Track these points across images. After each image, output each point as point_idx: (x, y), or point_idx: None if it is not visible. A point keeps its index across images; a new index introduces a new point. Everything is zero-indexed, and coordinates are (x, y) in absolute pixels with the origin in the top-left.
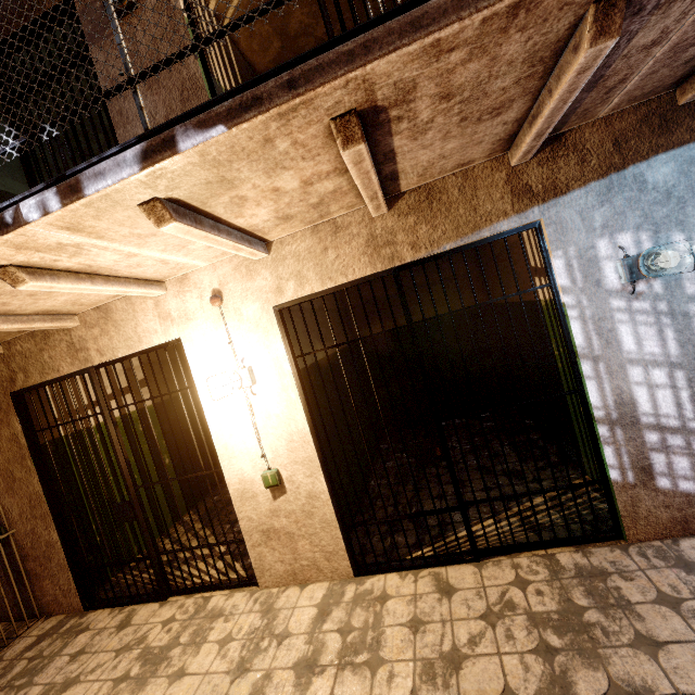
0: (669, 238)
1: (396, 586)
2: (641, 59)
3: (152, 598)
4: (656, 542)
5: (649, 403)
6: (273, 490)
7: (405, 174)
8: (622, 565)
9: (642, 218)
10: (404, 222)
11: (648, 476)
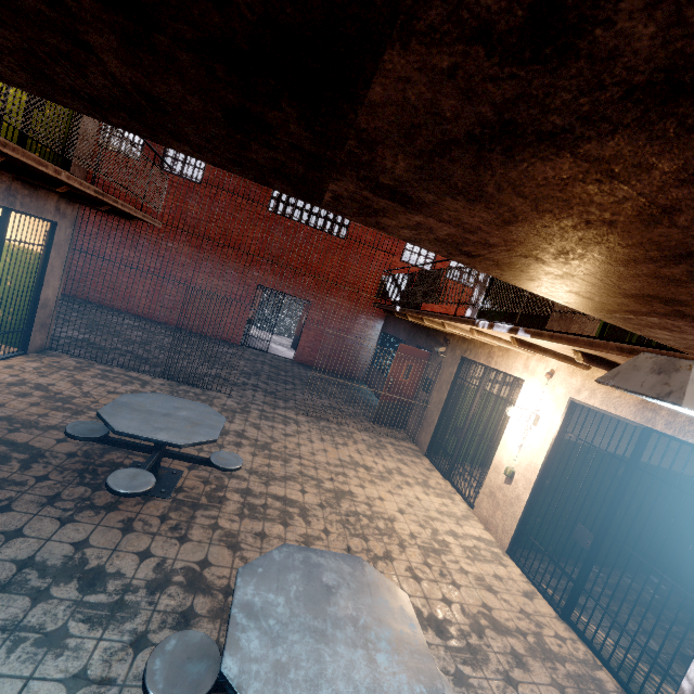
0: None
1: (513, 571)
2: None
3: (442, 473)
4: None
5: None
6: (507, 478)
7: None
8: None
9: None
10: None
11: None
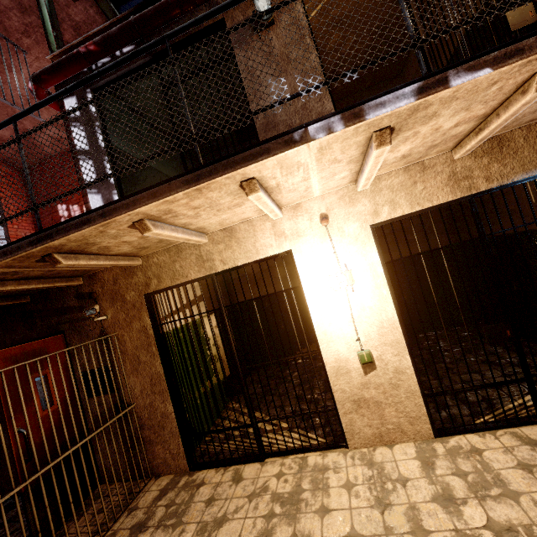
0: None
1: (482, 442)
2: None
3: (252, 459)
4: None
5: None
6: (364, 367)
7: None
8: None
9: None
10: (479, 162)
11: None
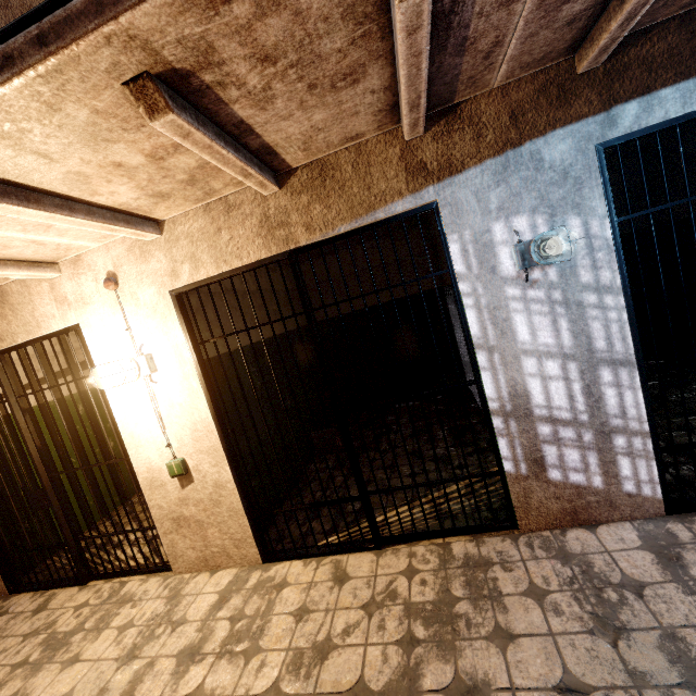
0: (565, 222)
1: (297, 574)
2: (505, 18)
3: (73, 583)
4: (546, 532)
5: (543, 395)
6: (180, 479)
7: (282, 148)
8: (508, 555)
9: (538, 200)
10: (297, 201)
11: (541, 468)
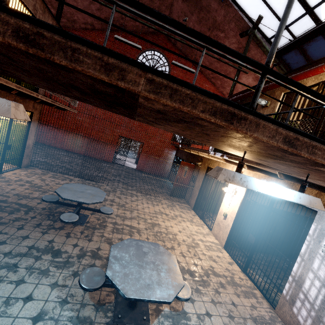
0: None
1: (225, 255)
2: None
3: (199, 217)
4: (280, 319)
5: (308, 286)
6: (224, 217)
7: None
8: (262, 304)
9: None
10: (284, 185)
11: (292, 303)
